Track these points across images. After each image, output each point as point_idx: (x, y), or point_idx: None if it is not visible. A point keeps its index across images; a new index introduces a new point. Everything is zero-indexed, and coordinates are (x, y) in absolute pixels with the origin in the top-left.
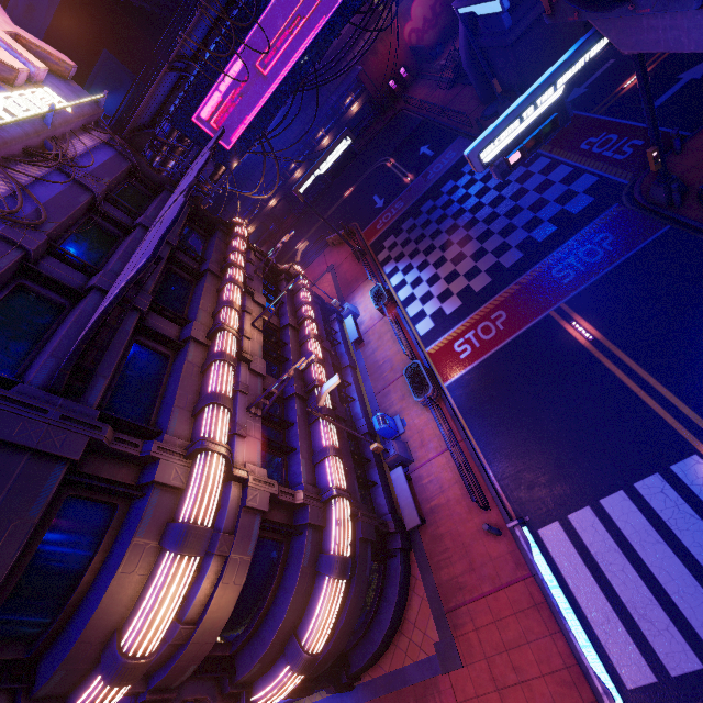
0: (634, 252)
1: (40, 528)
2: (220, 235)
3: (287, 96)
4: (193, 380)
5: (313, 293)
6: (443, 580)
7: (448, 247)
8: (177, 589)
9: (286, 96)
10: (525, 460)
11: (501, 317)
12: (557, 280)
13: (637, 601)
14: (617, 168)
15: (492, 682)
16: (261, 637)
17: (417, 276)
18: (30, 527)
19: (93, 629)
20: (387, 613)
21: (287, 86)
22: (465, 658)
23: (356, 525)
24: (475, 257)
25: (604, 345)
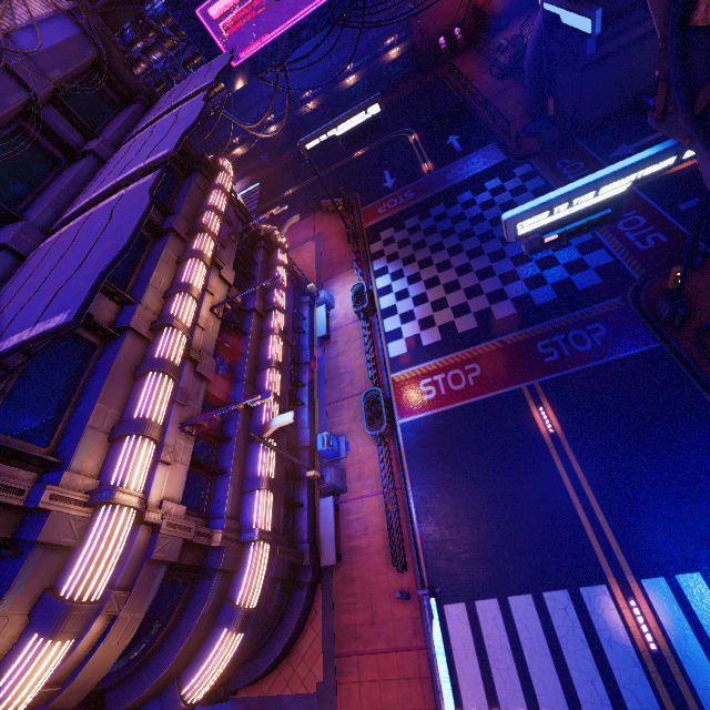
0: (620, 357)
1: None
2: (198, 179)
3: (322, 26)
4: (120, 388)
5: (291, 269)
6: (342, 624)
7: (445, 269)
8: (40, 676)
9: (321, 26)
10: (453, 532)
11: (475, 372)
12: (540, 355)
13: (511, 703)
14: (634, 257)
15: None
16: (139, 680)
17: (405, 288)
18: None
19: None
20: (279, 643)
21: (325, 14)
22: (342, 706)
23: (271, 561)
24: (468, 293)
25: (561, 443)
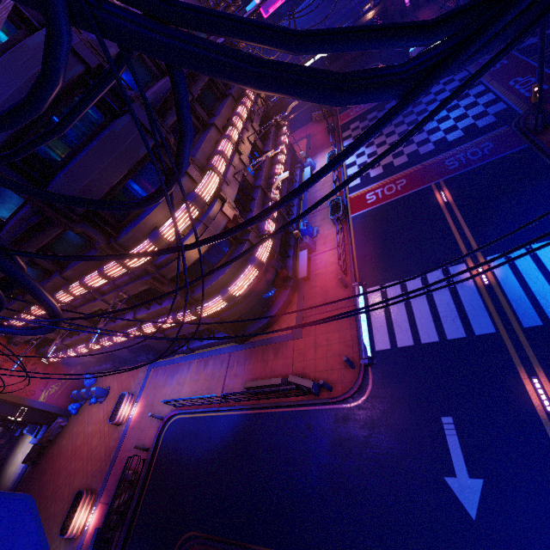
0: (499, 157)
1: (138, 166)
2: None
3: None
4: (211, 145)
5: (290, 144)
6: (308, 305)
7: (391, 135)
8: (187, 218)
9: None
10: (377, 258)
11: (402, 183)
12: (446, 166)
13: (399, 320)
14: (522, 102)
15: (314, 344)
16: (211, 280)
17: (363, 150)
18: (138, 159)
19: (149, 221)
20: (273, 311)
21: None
22: (305, 335)
23: (272, 260)
24: (404, 144)
25: (451, 206)
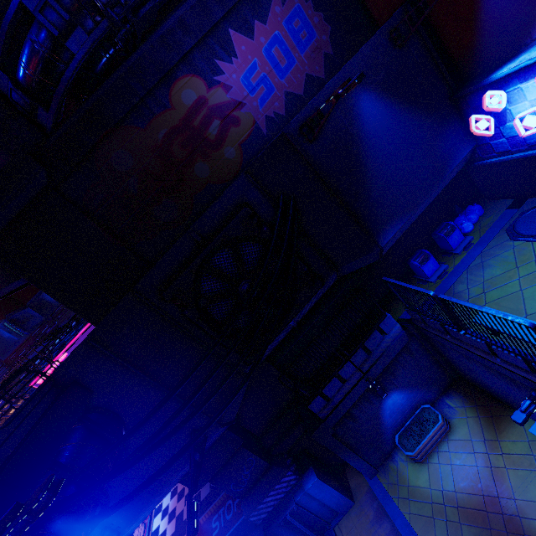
0: (241, 520)
1: None
2: None
3: None
4: None
5: None
6: None
7: None
8: None
9: None
10: None
11: None
12: (212, 530)
13: None
14: None
15: None
16: None
17: None
18: None
19: None
20: None
21: None
22: None
23: None
24: None
25: None
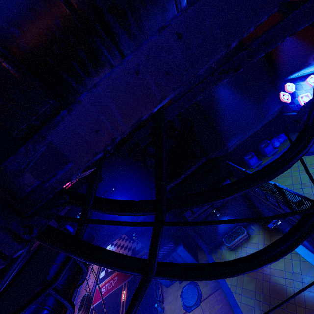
0: None
1: None
2: None
3: None
4: None
5: None
6: None
7: (123, 240)
8: None
9: None
10: None
11: (115, 280)
12: None
13: None
14: None
15: None
16: None
17: (112, 249)
18: None
19: None
20: None
21: None
22: None
23: None
24: (124, 248)
25: (124, 305)
